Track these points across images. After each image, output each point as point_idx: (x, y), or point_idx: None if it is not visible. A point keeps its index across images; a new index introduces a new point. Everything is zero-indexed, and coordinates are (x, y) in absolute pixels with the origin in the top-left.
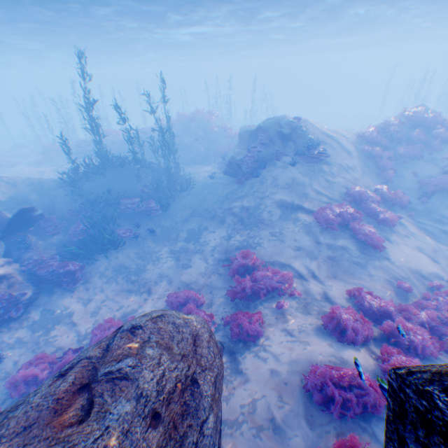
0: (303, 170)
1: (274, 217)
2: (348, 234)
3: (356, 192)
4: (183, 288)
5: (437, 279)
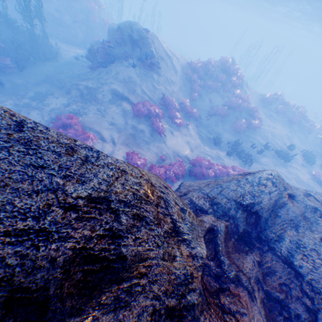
0: (140, 73)
1: (105, 99)
2: (149, 123)
3: (168, 100)
4: None
5: (185, 159)
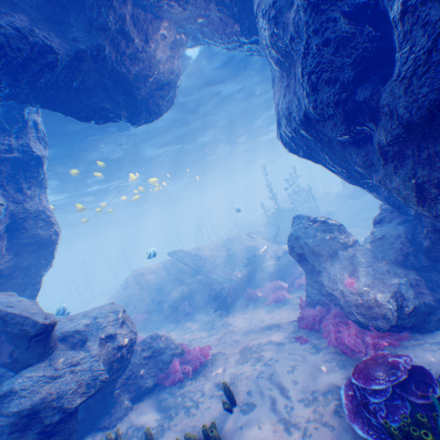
0: None
1: None
2: None
3: None
4: None
5: None
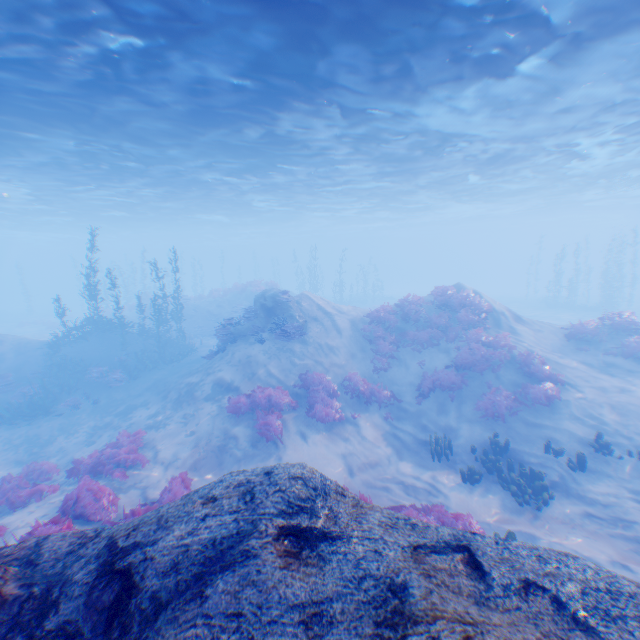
0: (269, 347)
1: (201, 395)
2: (255, 422)
3: (310, 377)
4: (63, 464)
5: None
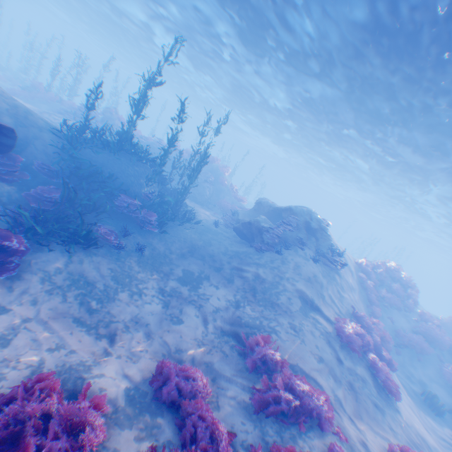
0: (321, 270)
1: (293, 306)
2: (366, 363)
3: (363, 317)
4: (170, 354)
5: None
